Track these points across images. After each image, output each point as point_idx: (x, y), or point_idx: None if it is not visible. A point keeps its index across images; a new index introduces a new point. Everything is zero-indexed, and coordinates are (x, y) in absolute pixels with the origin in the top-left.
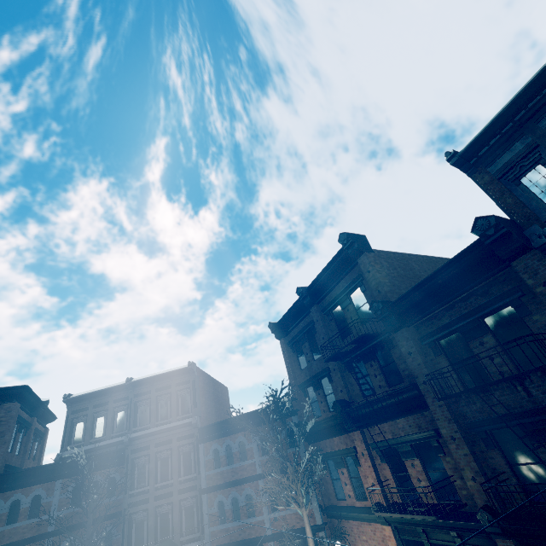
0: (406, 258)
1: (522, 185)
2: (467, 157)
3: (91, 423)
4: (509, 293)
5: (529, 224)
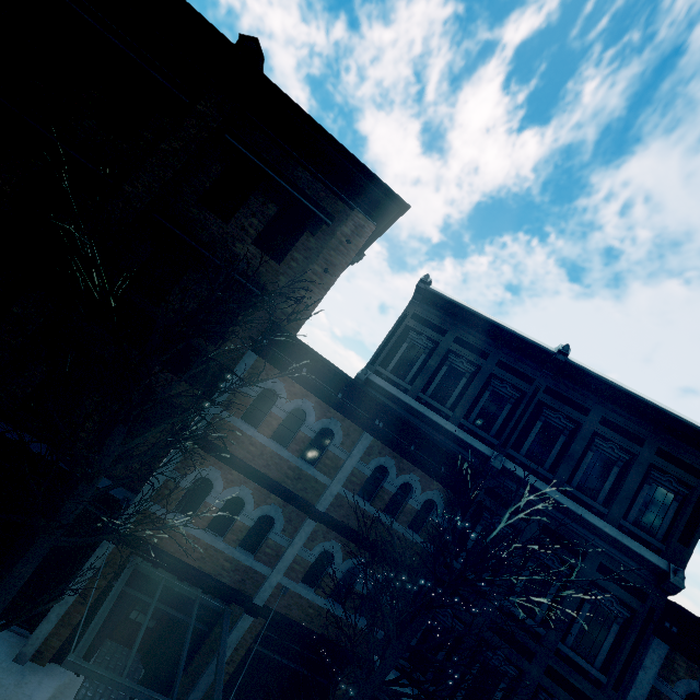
0: None
1: None
2: None
3: (436, 364)
4: None
5: None
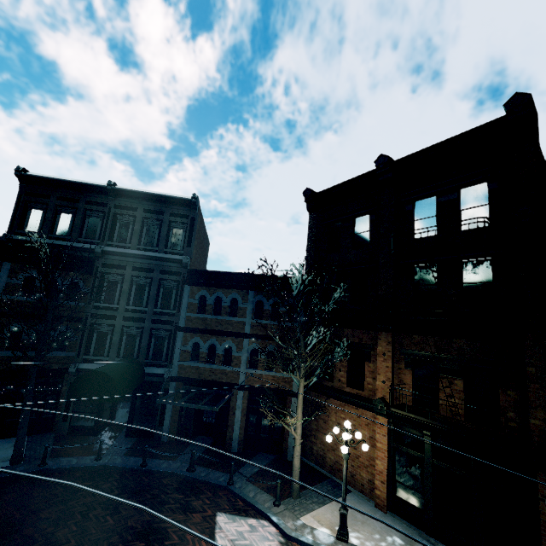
0: None
1: None
2: None
3: (53, 216)
4: None
5: None
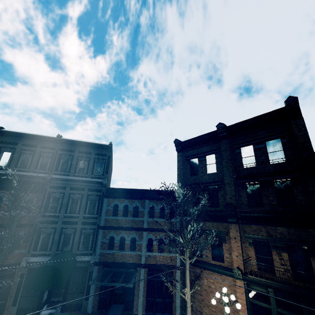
0: None
1: None
2: None
3: (18, 156)
4: None
5: None
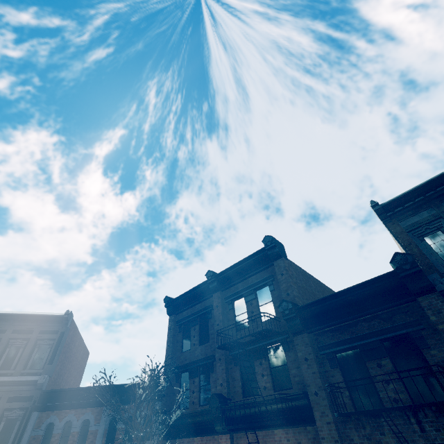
0: (307, 275)
1: (425, 242)
2: (387, 209)
3: None
4: (413, 324)
5: (430, 272)
